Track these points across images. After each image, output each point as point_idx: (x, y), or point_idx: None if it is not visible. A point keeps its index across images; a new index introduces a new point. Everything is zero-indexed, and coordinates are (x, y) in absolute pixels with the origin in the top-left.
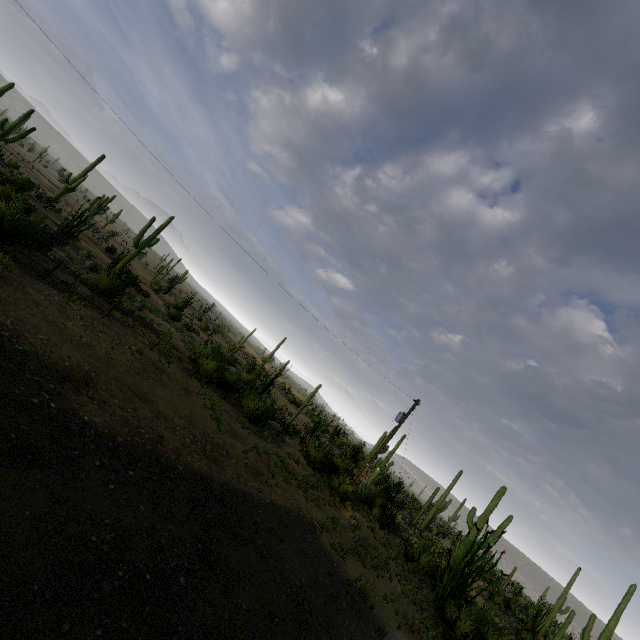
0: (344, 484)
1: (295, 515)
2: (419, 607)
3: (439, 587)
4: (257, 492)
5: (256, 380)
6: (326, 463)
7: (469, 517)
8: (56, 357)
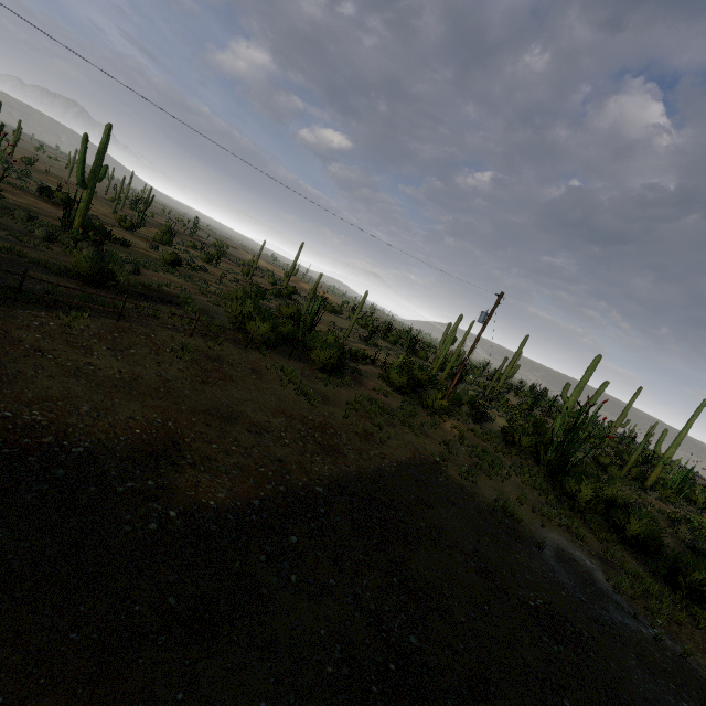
0: (437, 400)
1: (420, 463)
2: (538, 489)
3: (543, 460)
4: (382, 460)
5: (299, 311)
6: (412, 384)
7: (564, 393)
8: (122, 430)
